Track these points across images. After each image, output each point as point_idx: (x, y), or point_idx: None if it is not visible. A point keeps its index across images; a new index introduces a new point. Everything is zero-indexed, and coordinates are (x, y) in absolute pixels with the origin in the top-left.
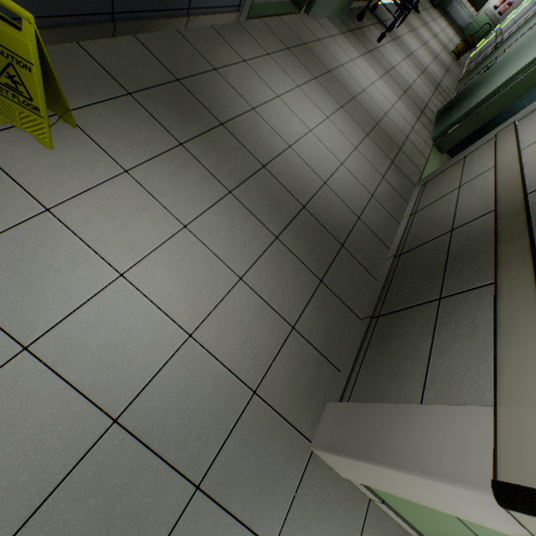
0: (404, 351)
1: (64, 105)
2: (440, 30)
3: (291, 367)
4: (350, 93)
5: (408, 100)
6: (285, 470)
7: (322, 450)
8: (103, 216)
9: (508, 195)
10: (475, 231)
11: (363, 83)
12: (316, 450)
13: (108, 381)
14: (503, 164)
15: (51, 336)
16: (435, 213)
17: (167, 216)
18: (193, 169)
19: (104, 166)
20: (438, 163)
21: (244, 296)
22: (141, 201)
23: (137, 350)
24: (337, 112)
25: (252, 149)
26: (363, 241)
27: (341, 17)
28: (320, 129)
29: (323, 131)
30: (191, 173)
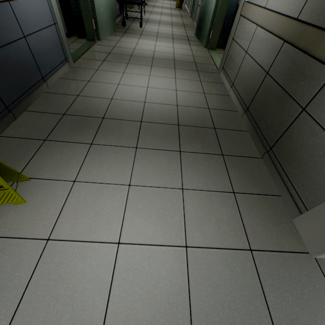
0: (313, 154)
1: (14, 172)
2: (162, 4)
3: (254, 216)
4: (149, 57)
5: (177, 40)
6: (313, 285)
7: (324, 253)
8: (81, 217)
9: (285, 29)
10: (284, 61)
11: (151, 48)
12: (318, 255)
13: (166, 321)
14: (262, 20)
15: (109, 321)
16: (246, 75)
17: (115, 188)
18: (108, 152)
19: (60, 188)
20: (218, 55)
21: (192, 197)
22: (95, 191)
23: (165, 283)
24: (151, 70)
25: (128, 118)
26: (222, 118)
27: (115, 30)
28: (151, 83)
29: (153, 83)
30: (109, 154)
